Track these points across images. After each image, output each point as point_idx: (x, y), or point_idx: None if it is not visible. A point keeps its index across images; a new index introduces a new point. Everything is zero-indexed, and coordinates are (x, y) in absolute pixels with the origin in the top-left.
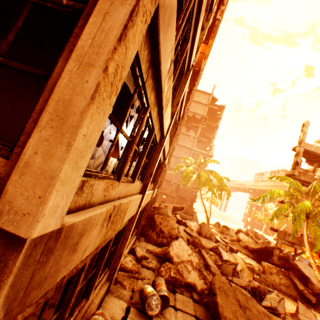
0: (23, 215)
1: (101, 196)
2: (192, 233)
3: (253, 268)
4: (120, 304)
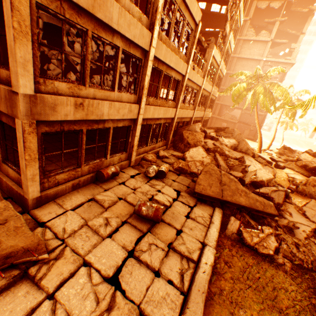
0: (16, 86)
1: (68, 92)
2: (221, 146)
3: (293, 181)
4: (135, 171)
